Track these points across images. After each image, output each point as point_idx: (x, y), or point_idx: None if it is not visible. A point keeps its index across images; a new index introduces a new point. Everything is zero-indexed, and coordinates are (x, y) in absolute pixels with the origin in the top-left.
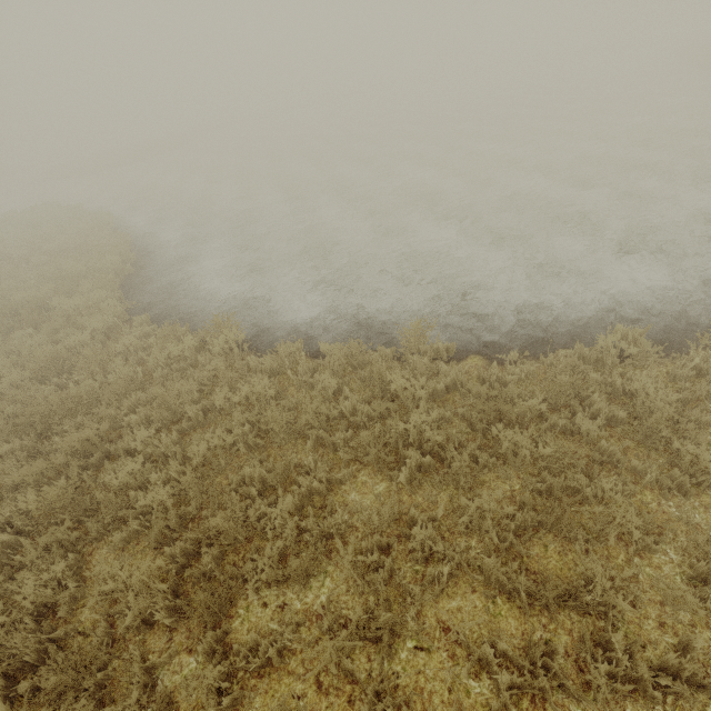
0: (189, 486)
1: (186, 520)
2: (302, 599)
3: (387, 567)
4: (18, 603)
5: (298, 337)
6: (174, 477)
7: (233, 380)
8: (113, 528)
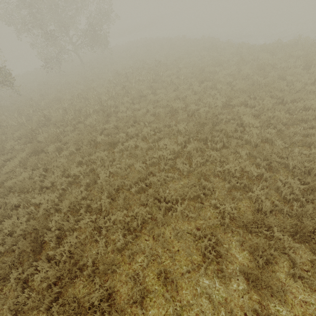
0: None
1: None
2: None
3: None
4: None
5: None
6: None
7: None
8: None
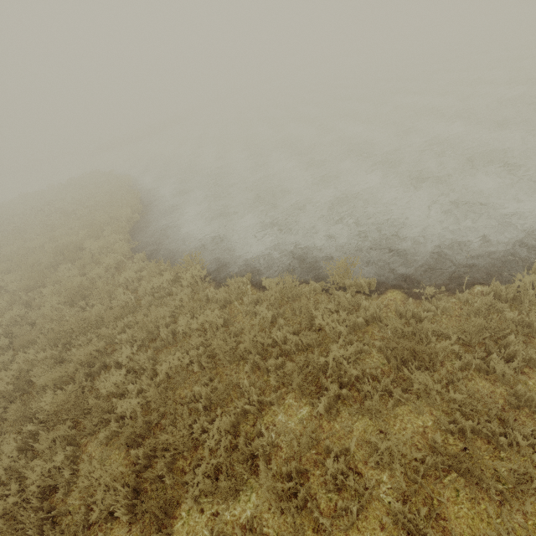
0: (153, 398)
1: (152, 424)
2: (231, 511)
3: (301, 496)
4: (30, 485)
5: (248, 270)
6: (145, 389)
7: (194, 309)
8: (103, 425)
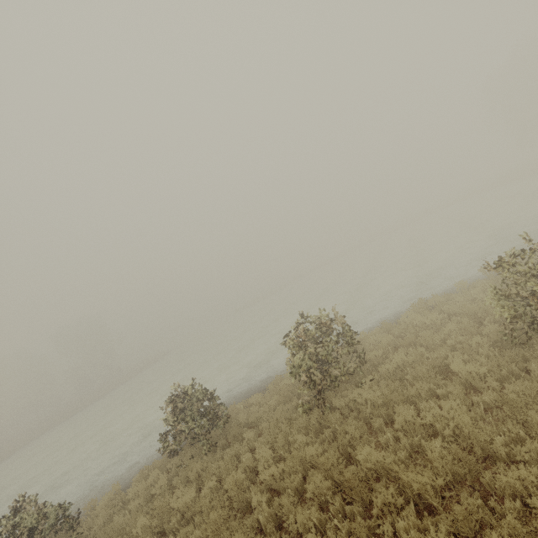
0: None
1: None
2: None
3: None
4: None
5: None
6: None
7: None
8: None
